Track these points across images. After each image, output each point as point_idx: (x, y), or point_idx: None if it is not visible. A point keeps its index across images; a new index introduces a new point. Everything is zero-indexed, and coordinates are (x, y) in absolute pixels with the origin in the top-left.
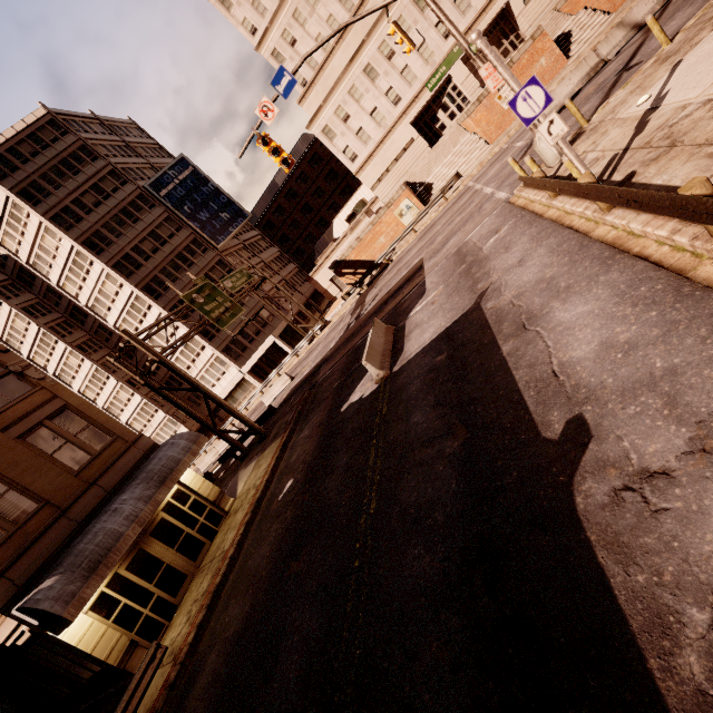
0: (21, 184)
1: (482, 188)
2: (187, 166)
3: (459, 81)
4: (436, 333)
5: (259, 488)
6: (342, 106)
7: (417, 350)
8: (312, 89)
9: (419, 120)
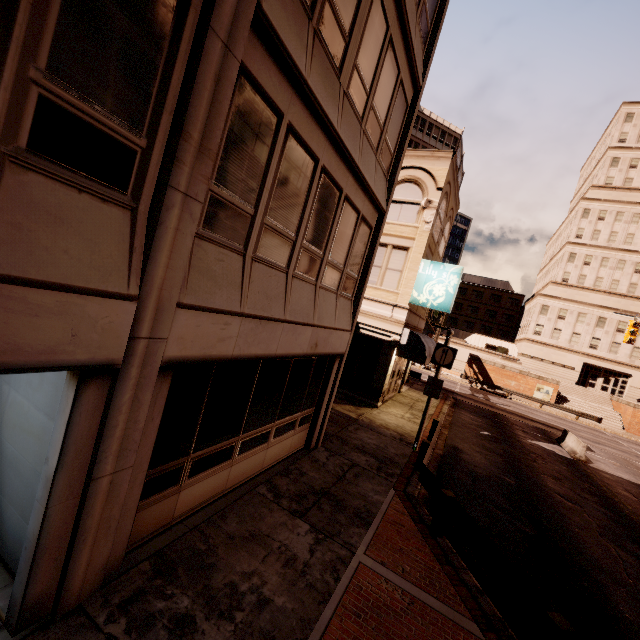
0: (414, 138)
1: (631, 448)
2: (466, 225)
3: (632, 384)
4: (634, 481)
5: (440, 408)
6: (568, 312)
7: (615, 474)
8: (565, 287)
9: (586, 366)
